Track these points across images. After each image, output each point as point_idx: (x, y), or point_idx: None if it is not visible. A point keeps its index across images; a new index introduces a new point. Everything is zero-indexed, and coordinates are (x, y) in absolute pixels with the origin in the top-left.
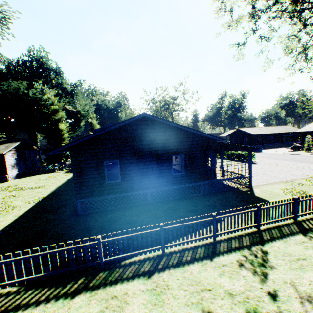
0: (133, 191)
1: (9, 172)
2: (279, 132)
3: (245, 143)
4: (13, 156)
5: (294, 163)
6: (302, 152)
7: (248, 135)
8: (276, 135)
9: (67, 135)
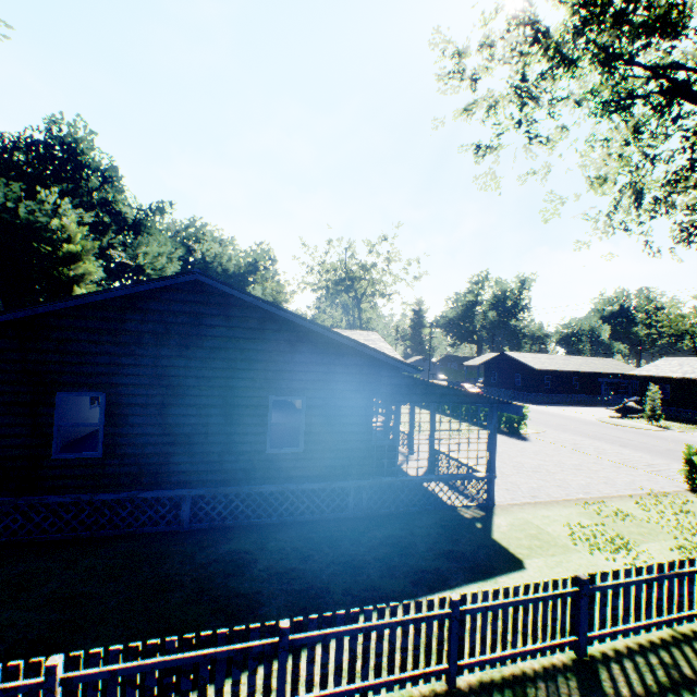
0: (138, 491)
1: None
2: (594, 370)
3: (517, 385)
4: None
5: (617, 449)
6: (641, 422)
7: (525, 369)
8: (586, 376)
9: None
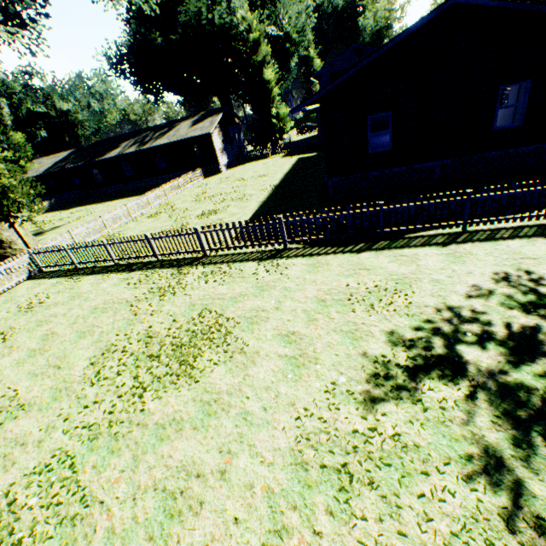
0: (410, 165)
1: (220, 160)
2: None
3: None
4: (219, 137)
5: None
6: None
7: None
8: None
9: (276, 92)
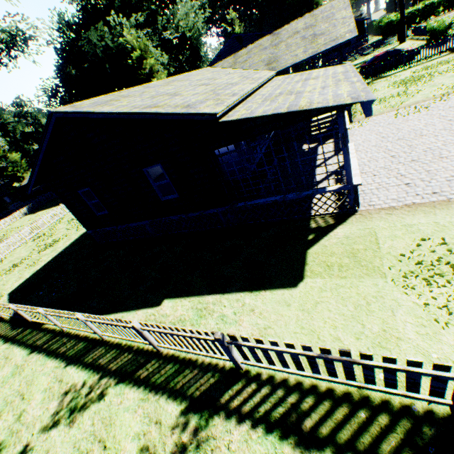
0: (128, 224)
1: None
2: None
3: None
4: None
5: None
6: None
7: None
8: None
9: None
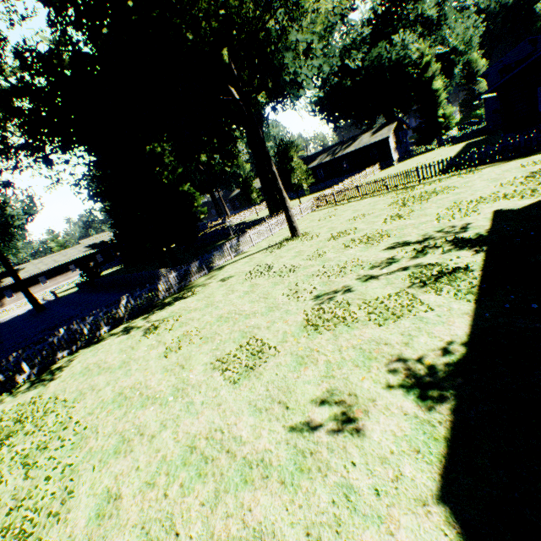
0: None
1: (393, 156)
2: None
3: None
4: (393, 140)
5: None
6: None
7: None
8: None
9: (443, 97)
